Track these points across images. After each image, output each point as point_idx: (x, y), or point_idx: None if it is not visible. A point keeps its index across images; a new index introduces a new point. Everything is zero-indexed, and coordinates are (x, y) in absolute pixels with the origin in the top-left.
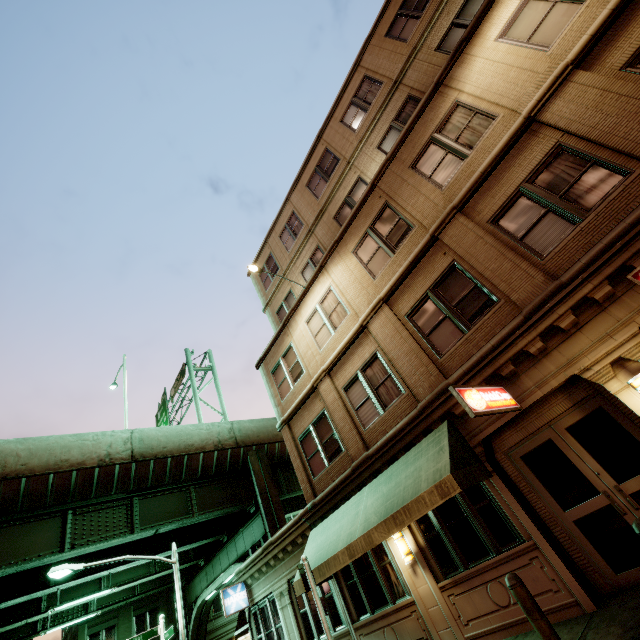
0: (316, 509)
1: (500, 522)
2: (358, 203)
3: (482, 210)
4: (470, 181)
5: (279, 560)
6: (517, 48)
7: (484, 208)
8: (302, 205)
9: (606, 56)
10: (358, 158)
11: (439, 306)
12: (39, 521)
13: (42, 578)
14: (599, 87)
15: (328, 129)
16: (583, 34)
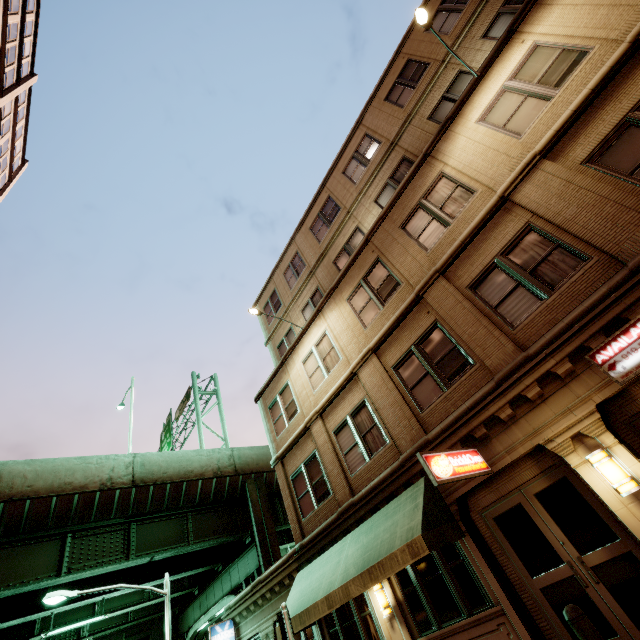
0: (303, 551)
1: (472, 583)
2: (353, 255)
3: (462, 276)
4: (451, 248)
5: (267, 600)
6: (494, 132)
7: (464, 274)
8: (305, 247)
9: (569, 150)
10: (357, 209)
11: (422, 362)
12: (39, 543)
13: (38, 600)
14: (563, 177)
15: (331, 178)
16: (549, 129)
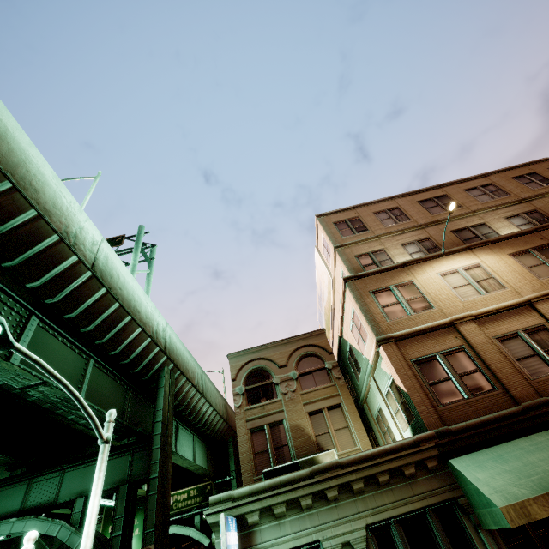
0: (461, 436)
1: None
2: (518, 232)
3: None
4: None
5: (351, 492)
6: None
7: None
8: (411, 209)
9: None
10: (483, 214)
11: None
12: None
13: None
14: None
15: (450, 187)
16: None
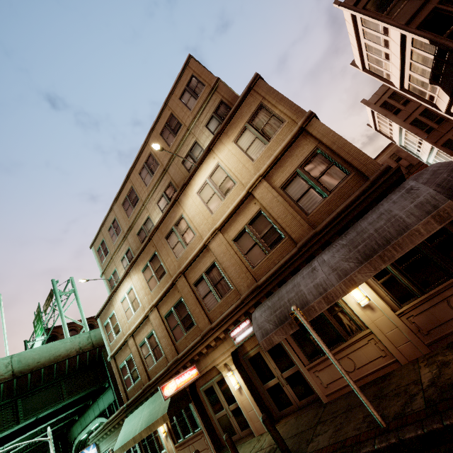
0: (127, 408)
1: (194, 420)
2: (143, 245)
3: (191, 277)
4: (186, 262)
5: (112, 432)
6: (203, 204)
7: (192, 277)
8: (120, 216)
9: (228, 231)
10: (148, 204)
11: (176, 317)
12: None
13: None
14: (225, 245)
15: (133, 174)
16: (221, 218)
